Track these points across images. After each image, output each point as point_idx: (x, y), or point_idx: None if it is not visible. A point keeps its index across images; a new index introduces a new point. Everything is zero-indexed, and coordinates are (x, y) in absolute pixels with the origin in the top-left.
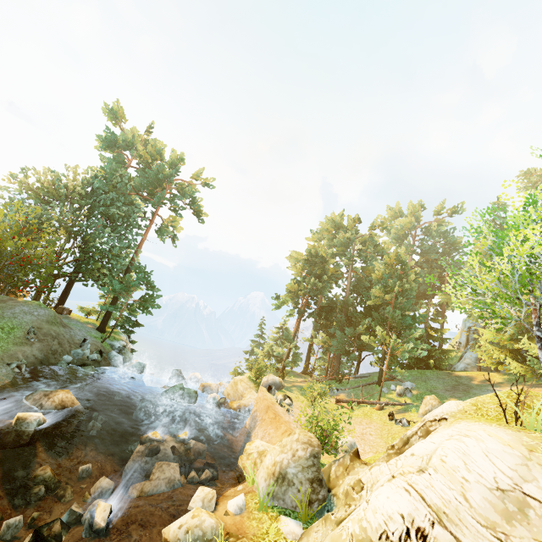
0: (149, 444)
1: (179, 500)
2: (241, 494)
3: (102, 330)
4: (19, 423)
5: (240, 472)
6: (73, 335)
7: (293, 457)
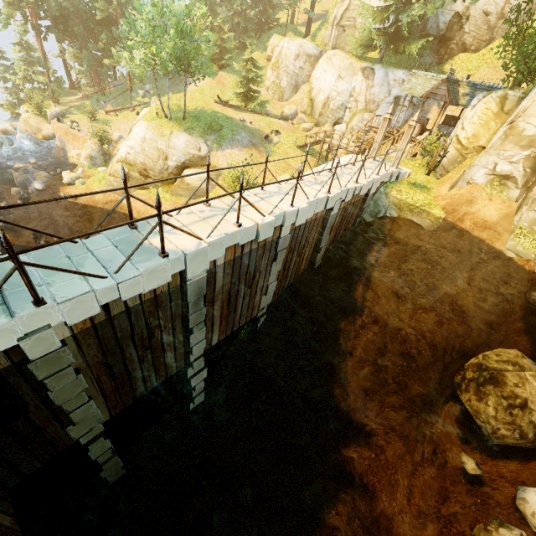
0: (20, 170)
1: (58, 178)
2: (80, 168)
3: None
4: None
5: (73, 165)
6: None
7: (92, 150)
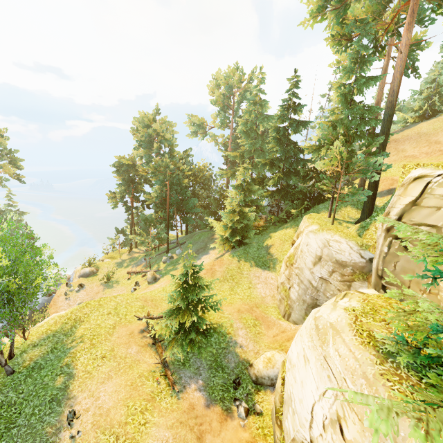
0: None
1: None
2: None
3: None
4: None
5: None
6: None
7: None
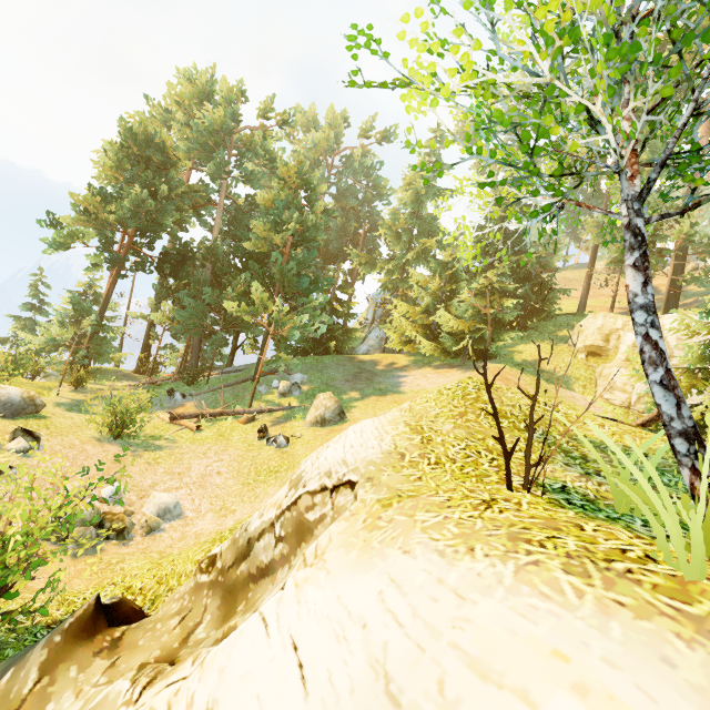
0: None
1: None
2: None
3: None
4: None
5: None
6: None
7: None
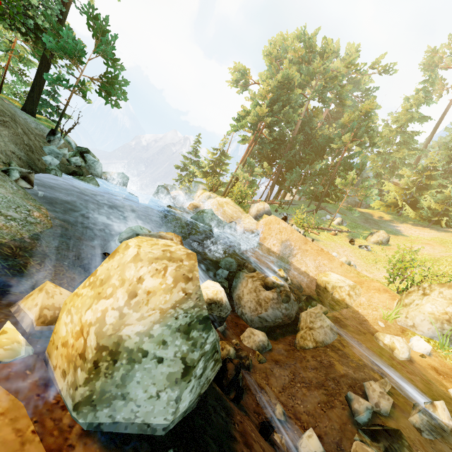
0: (278, 290)
1: (383, 352)
2: (418, 337)
3: (32, 114)
4: (218, 307)
5: (336, 301)
6: (23, 119)
7: None
